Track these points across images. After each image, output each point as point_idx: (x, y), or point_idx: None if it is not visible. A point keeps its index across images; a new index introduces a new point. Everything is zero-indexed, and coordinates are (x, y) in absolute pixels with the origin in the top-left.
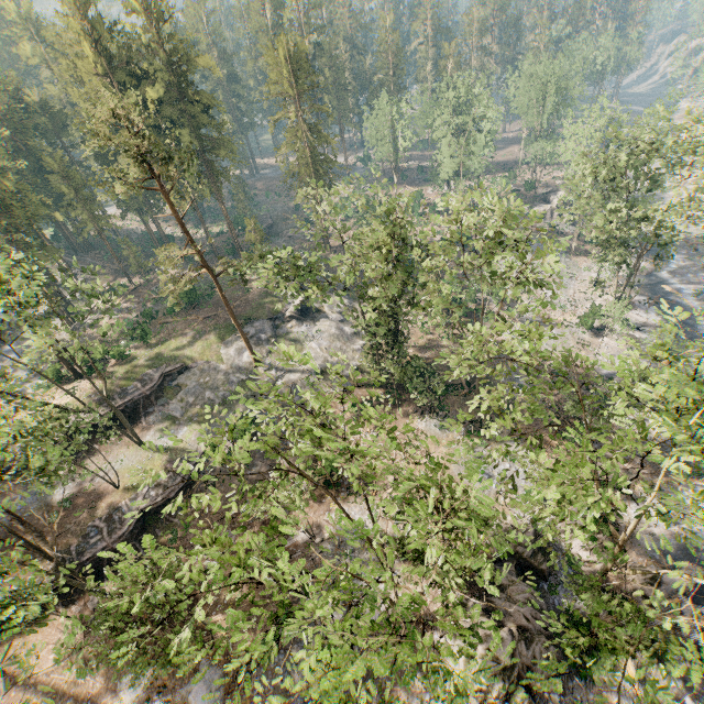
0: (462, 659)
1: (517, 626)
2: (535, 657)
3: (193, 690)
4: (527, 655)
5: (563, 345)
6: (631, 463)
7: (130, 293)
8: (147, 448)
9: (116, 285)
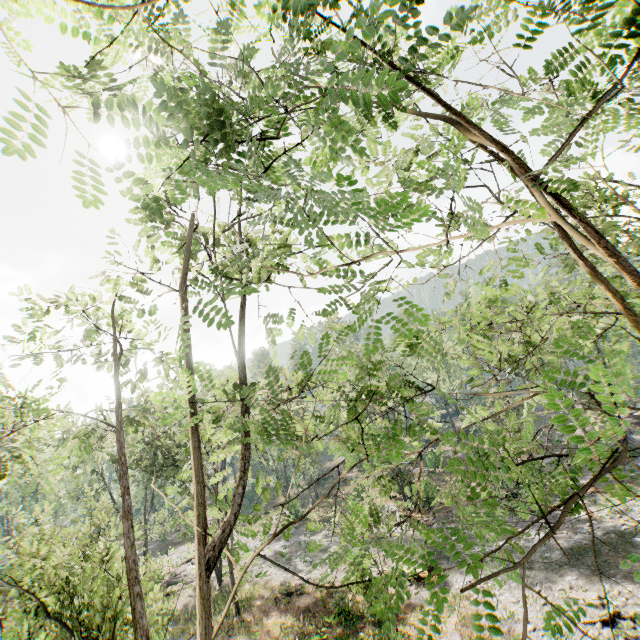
0: None
1: None
2: None
3: None
4: None
5: None
6: None
7: None
8: None
9: None
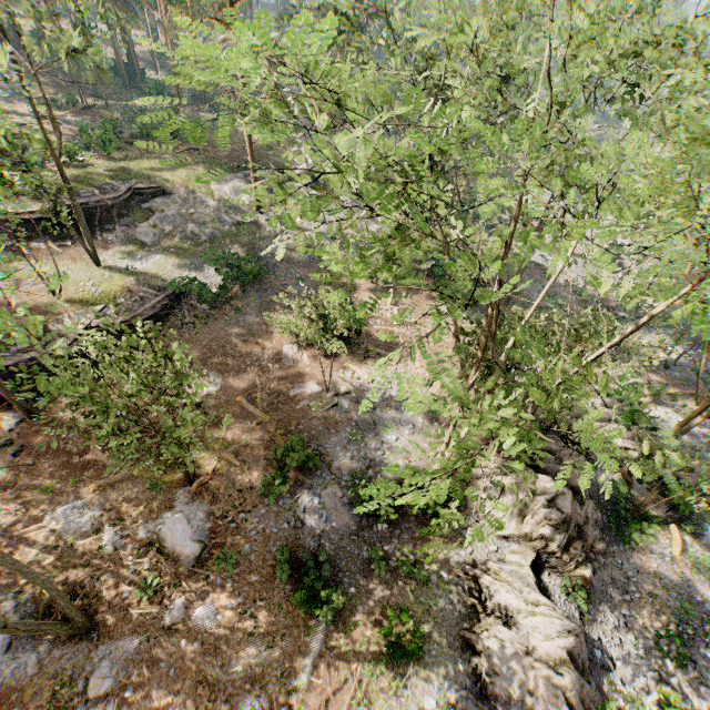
0: (516, 511)
1: (570, 487)
2: (587, 517)
3: (166, 524)
4: (580, 514)
5: (584, 273)
6: (654, 375)
7: (80, 110)
8: (103, 266)
9: (59, 98)
